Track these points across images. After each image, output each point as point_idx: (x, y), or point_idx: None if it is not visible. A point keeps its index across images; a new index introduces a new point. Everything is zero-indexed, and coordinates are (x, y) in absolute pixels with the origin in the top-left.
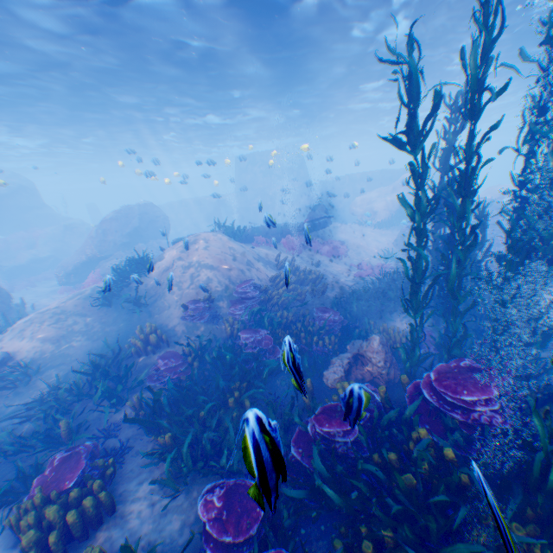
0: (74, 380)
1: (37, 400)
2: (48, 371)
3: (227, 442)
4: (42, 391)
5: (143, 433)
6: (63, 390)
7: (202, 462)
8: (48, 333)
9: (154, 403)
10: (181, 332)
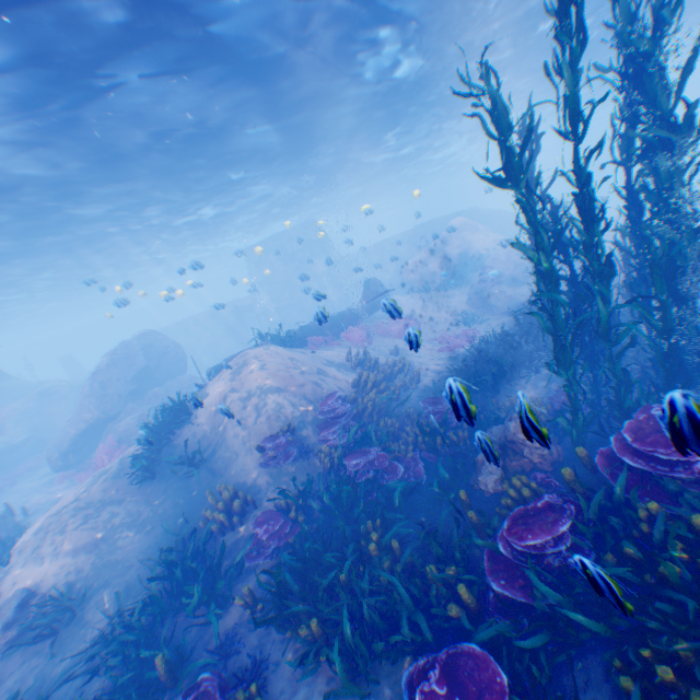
0: (149, 593)
1: (98, 641)
2: (97, 594)
3: (399, 606)
4: (101, 626)
5: (272, 634)
6: (137, 613)
7: (383, 644)
8: (80, 541)
9: (280, 587)
10: (265, 482)
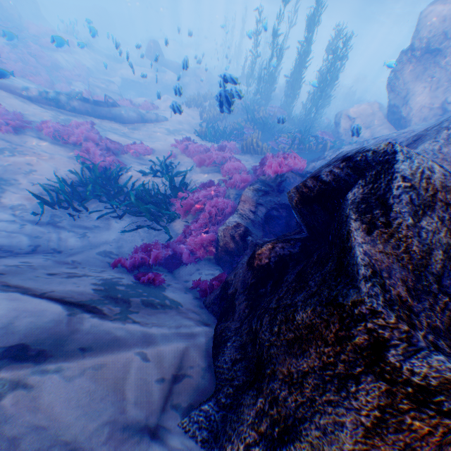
0: None
1: None
2: None
3: None
4: None
5: None
6: None
7: None
8: None
9: None
10: None
